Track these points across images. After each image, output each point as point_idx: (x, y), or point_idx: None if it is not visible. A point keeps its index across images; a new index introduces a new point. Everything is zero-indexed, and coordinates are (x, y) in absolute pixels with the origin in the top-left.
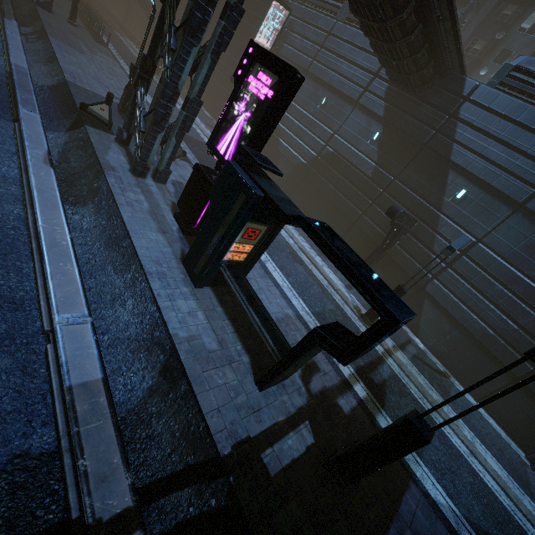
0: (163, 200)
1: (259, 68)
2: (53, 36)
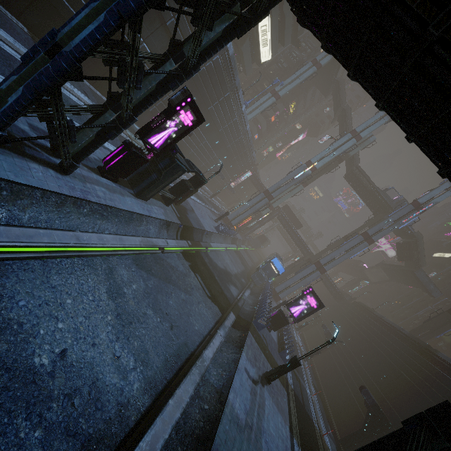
0: (86, 171)
1: (189, 109)
2: None
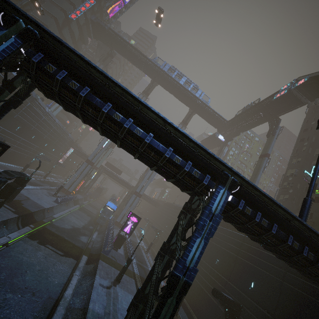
0: None
1: None
2: None
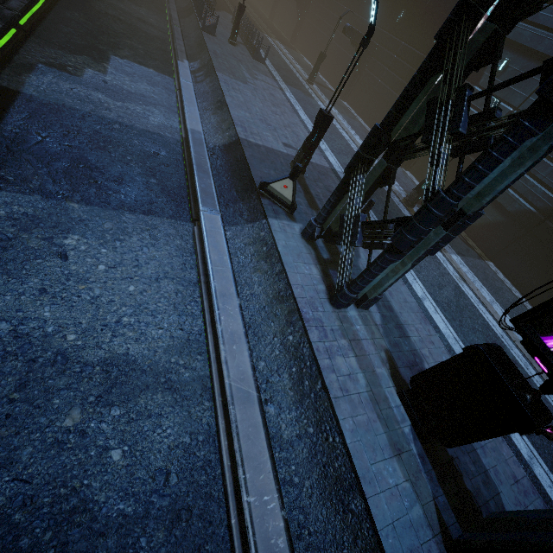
0: (375, 352)
1: None
2: (219, 70)
